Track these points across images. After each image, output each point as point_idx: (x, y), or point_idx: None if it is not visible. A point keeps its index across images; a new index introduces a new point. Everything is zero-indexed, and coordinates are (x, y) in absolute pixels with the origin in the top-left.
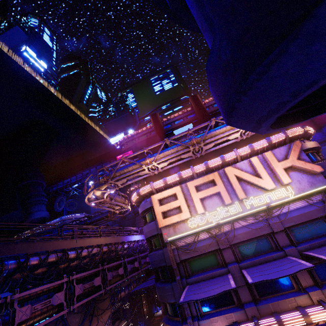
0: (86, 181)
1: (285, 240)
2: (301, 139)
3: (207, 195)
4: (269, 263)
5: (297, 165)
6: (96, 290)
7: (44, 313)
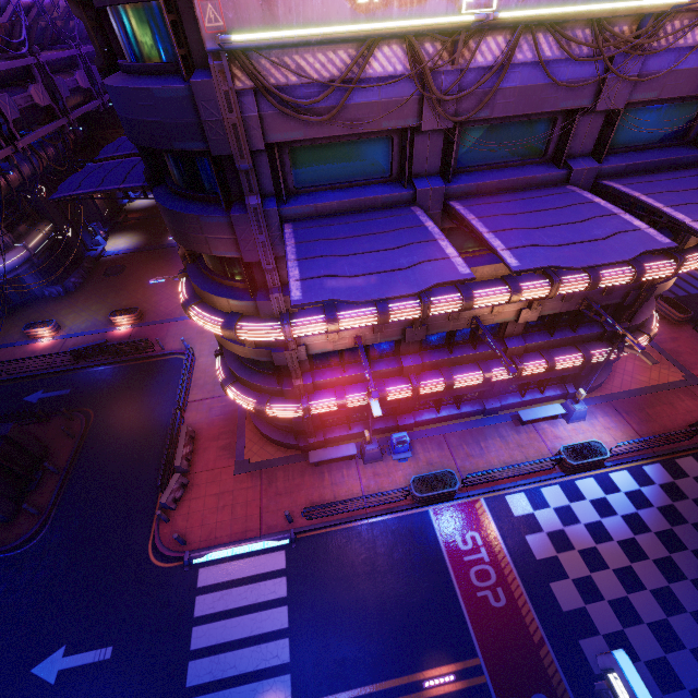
0: None
1: (590, 139)
2: None
3: None
4: (531, 201)
5: None
6: None
7: None
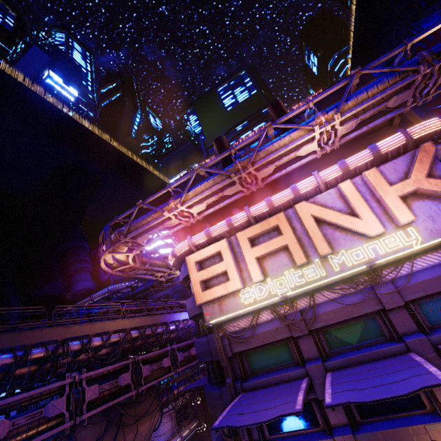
0: (100, 240)
1: (408, 322)
2: (440, 140)
3: (266, 252)
4: (373, 364)
5: (427, 187)
6: (125, 391)
7: (33, 428)
